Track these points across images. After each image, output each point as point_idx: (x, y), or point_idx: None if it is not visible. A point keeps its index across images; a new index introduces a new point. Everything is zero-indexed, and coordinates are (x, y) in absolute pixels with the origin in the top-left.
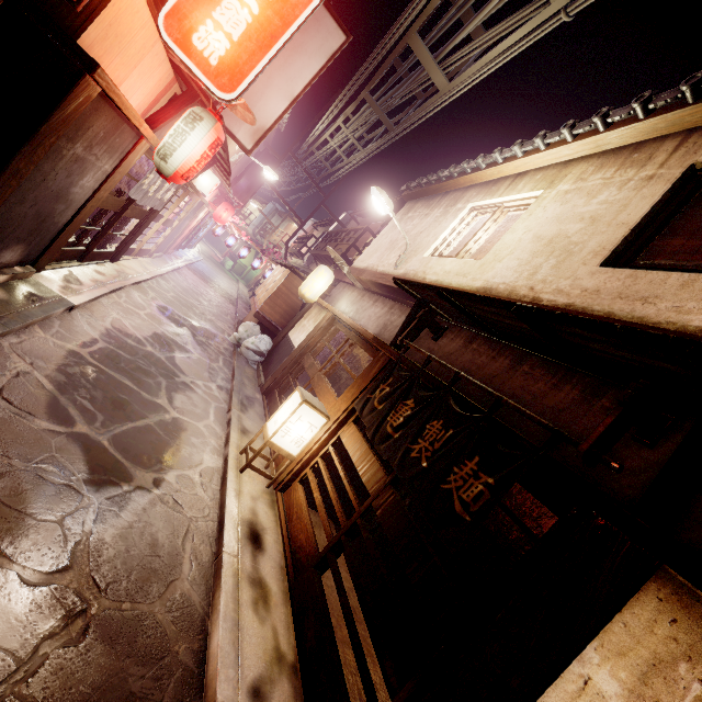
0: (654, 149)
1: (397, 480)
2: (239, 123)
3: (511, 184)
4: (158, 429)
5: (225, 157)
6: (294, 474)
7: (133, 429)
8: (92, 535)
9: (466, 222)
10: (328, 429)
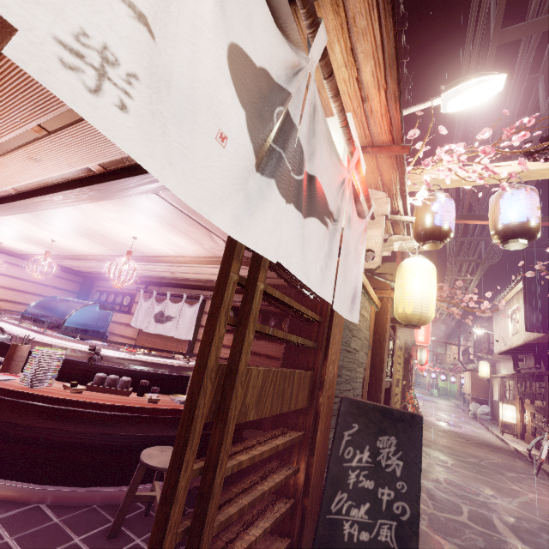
0: None
1: (535, 403)
2: None
3: (512, 302)
4: (468, 430)
5: None
6: (522, 430)
7: (462, 429)
8: (471, 436)
9: (513, 317)
10: (519, 409)
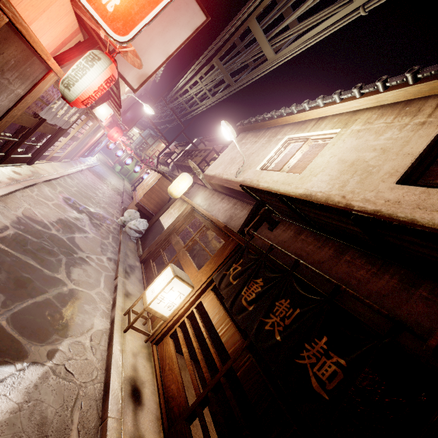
0: (421, 105)
1: (252, 345)
2: (128, 69)
3: (316, 124)
4: (56, 301)
5: (117, 93)
6: (166, 330)
7: (32, 305)
8: None
9: (284, 147)
10: (192, 295)
